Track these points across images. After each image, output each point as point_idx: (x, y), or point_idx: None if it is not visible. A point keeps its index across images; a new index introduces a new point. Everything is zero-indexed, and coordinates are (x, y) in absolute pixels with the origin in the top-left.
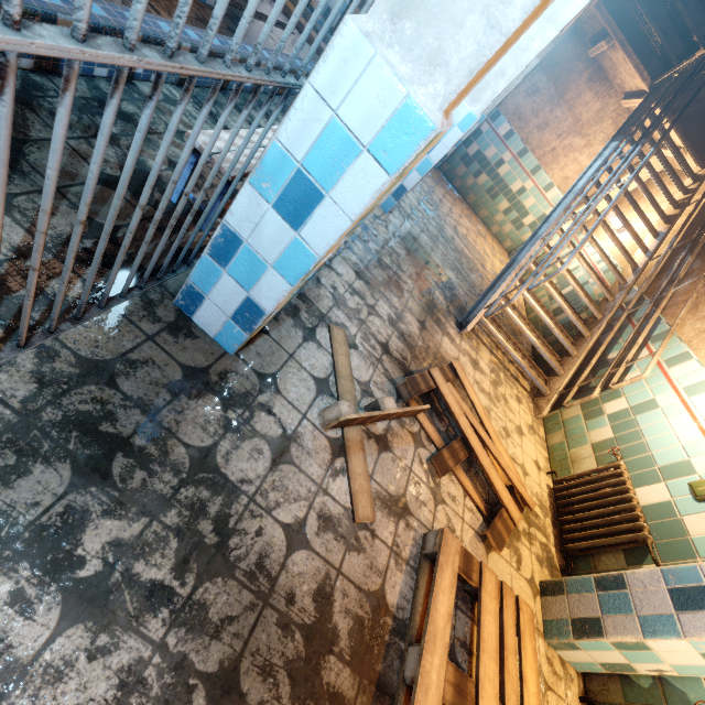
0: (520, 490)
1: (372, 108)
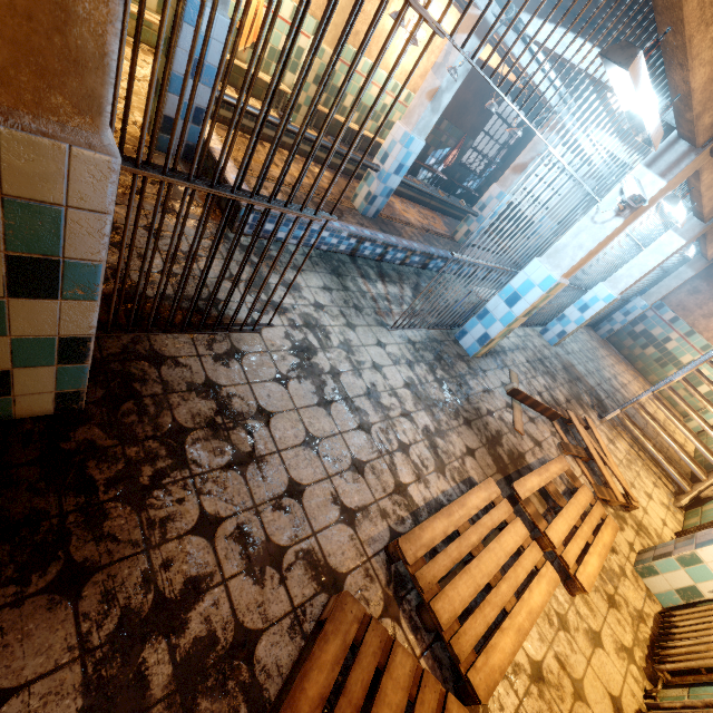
0: (626, 488)
1: (540, 276)
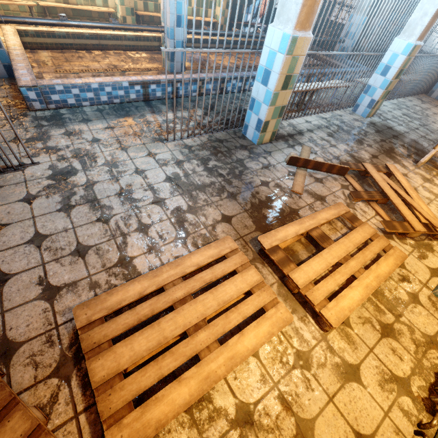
0: (426, 217)
1: (277, 41)
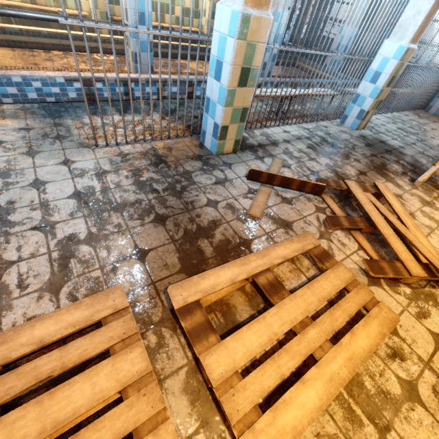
0: (427, 256)
1: (226, 22)
